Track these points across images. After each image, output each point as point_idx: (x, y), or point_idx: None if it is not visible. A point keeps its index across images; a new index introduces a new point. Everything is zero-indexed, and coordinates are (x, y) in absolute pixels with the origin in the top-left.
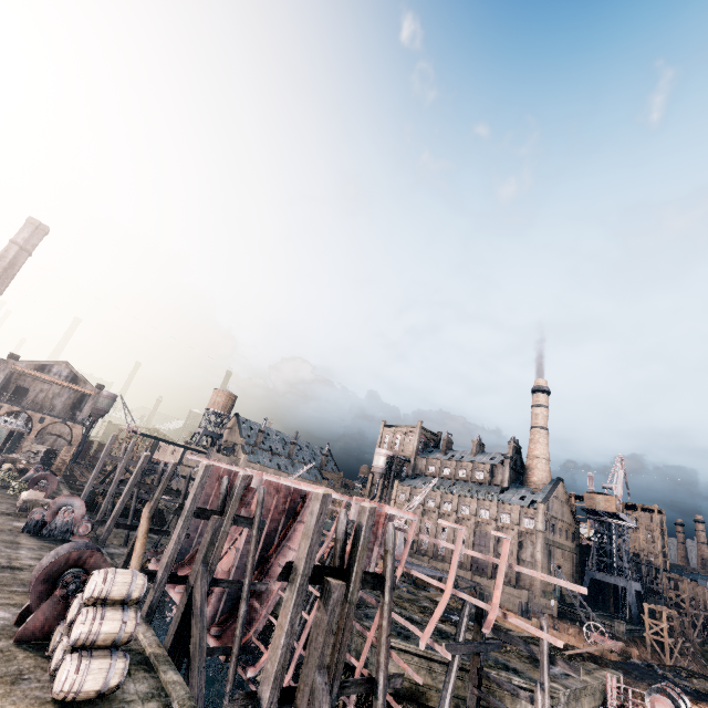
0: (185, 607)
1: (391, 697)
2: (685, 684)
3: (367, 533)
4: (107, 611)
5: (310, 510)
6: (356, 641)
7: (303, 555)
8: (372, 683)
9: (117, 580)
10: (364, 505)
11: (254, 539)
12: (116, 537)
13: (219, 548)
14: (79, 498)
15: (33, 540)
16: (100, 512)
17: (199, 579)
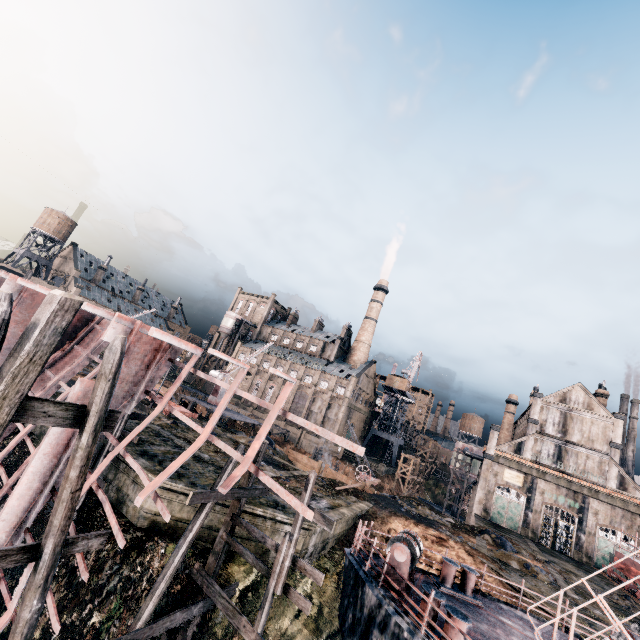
0: None
1: (82, 560)
2: (413, 510)
3: (48, 338)
4: None
5: None
6: (120, 477)
7: None
8: (33, 551)
9: None
10: (55, 292)
11: None
12: None
13: None
14: None
15: None
16: None
17: None
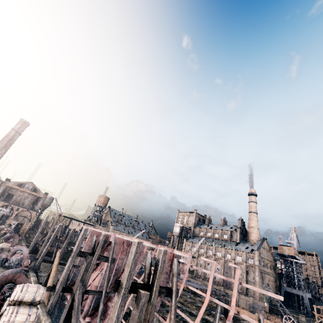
0: (69, 306)
1: None
2: None
3: (162, 264)
4: (20, 308)
5: (130, 251)
6: None
7: (126, 276)
8: None
9: (29, 290)
10: (161, 248)
11: (109, 268)
12: (46, 267)
13: (90, 273)
14: (25, 246)
15: (0, 268)
16: (38, 254)
17: (78, 290)
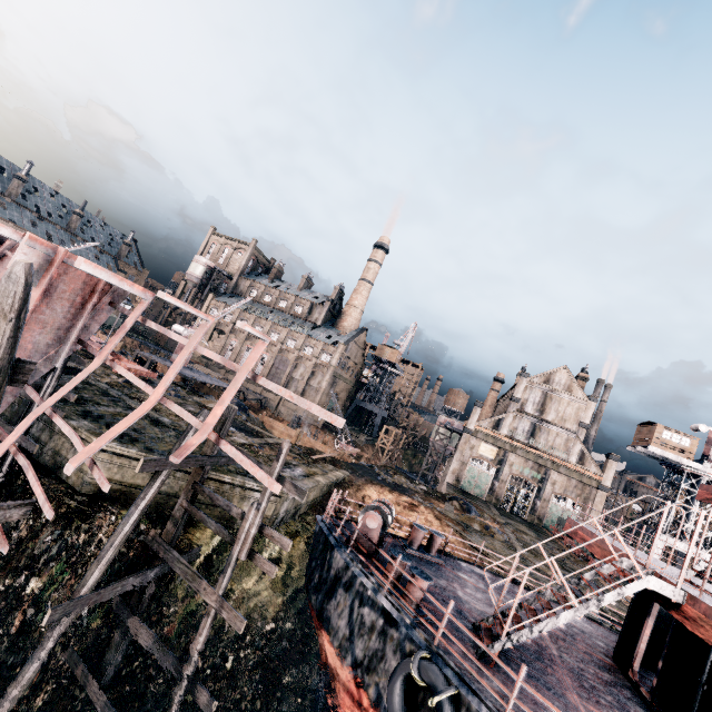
0: None
1: None
2: (389, 479)
3: None
4: None
5: None
6: (57, 440)
7: None
8: None
9: None
10: None
11: None
12: None
13: None
14: None
15: None
16: None
17: None
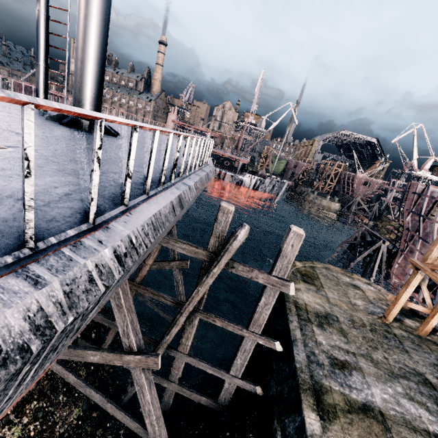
0: None
1: None
2: None
3: None
4: None
5: None
6: None
7: None
8: None
9: None
10: None
11: None
12: None
13: None
14: None
15: None
16: None
17: None
